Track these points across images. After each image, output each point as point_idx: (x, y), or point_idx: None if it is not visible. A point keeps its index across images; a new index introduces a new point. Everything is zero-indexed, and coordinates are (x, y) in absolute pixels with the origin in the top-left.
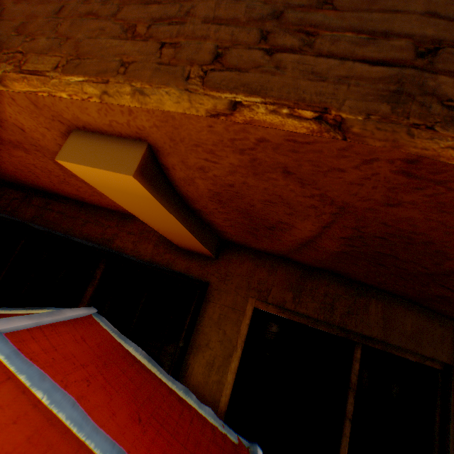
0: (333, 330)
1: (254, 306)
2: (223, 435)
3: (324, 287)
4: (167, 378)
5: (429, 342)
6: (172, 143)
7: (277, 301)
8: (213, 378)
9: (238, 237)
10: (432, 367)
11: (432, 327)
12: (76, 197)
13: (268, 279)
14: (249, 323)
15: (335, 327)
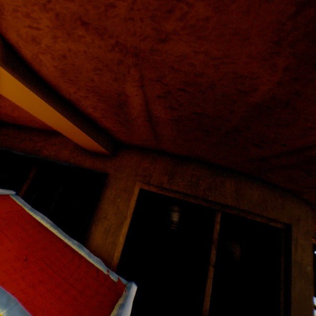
0: (199, 201)
1: (140, 187)
2: (105, 276)
3: (191, 170)
4: (65, 237)
5: (273, 208)
6: (1, 15)
7: (157, 182)
8: (109, 240)
9: (121, 134)
10: (278, 228)
11: (275, 197)
12: (11, 119)
13: (150, 167)
14: (136, 200)
15: (200, 199)
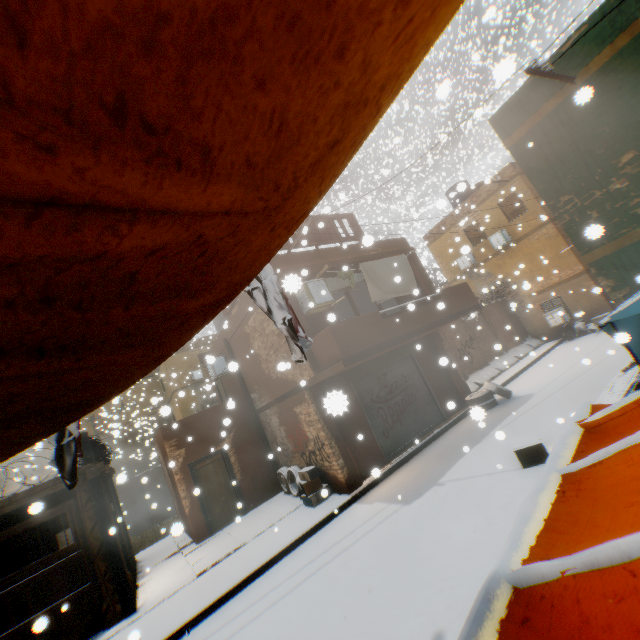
0: None
1: None
2: None
3: None
4: None
5: None
6: None
7: None
8: None
9: None
10: None
11: None
12: None
13: None
14: None
15: None
